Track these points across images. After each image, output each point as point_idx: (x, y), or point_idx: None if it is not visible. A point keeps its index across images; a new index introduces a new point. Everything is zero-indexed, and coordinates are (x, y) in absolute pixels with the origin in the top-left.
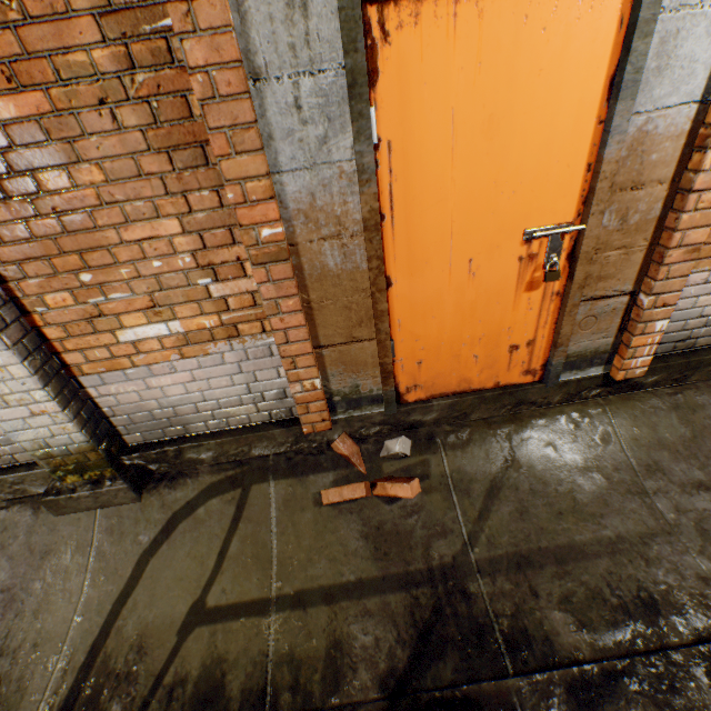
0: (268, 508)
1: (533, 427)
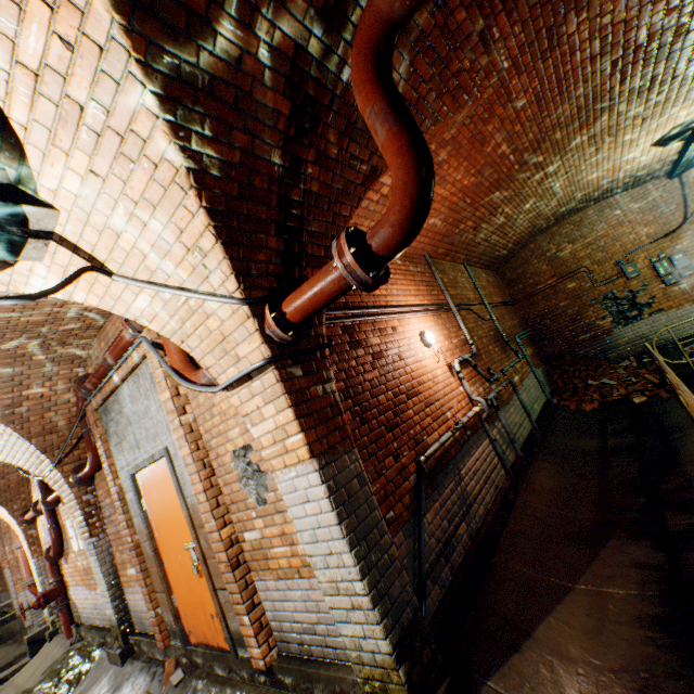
0: (135, 693)
1: (225, 693)
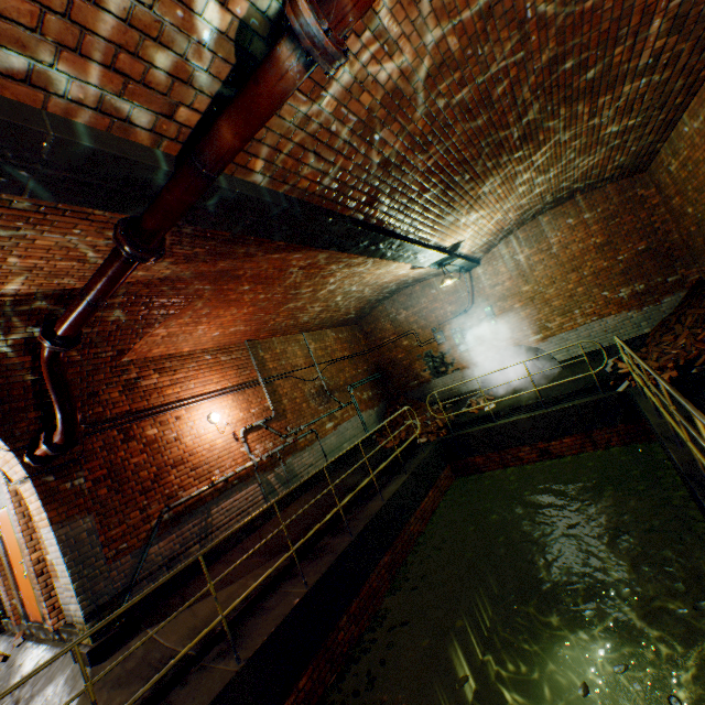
0: None
1: (39, 647)
